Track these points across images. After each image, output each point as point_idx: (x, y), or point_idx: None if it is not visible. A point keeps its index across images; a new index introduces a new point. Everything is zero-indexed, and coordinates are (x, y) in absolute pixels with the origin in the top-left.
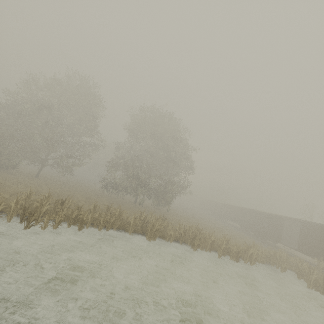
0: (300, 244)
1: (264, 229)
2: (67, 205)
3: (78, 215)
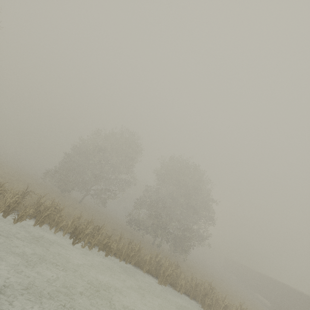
0: None
1: None
2: (100, 232)
3: (107, 242)
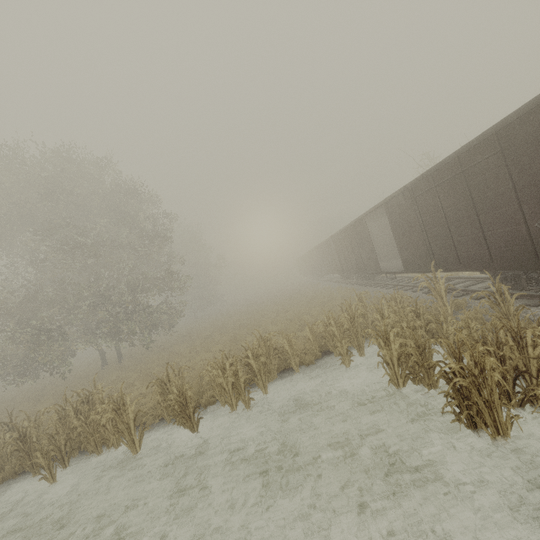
0: (403, 255)
1: (356, 260)
2: None
3: None
